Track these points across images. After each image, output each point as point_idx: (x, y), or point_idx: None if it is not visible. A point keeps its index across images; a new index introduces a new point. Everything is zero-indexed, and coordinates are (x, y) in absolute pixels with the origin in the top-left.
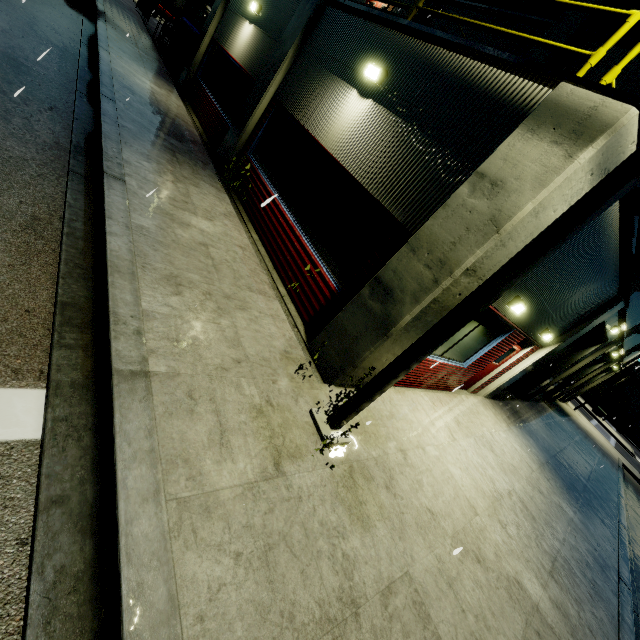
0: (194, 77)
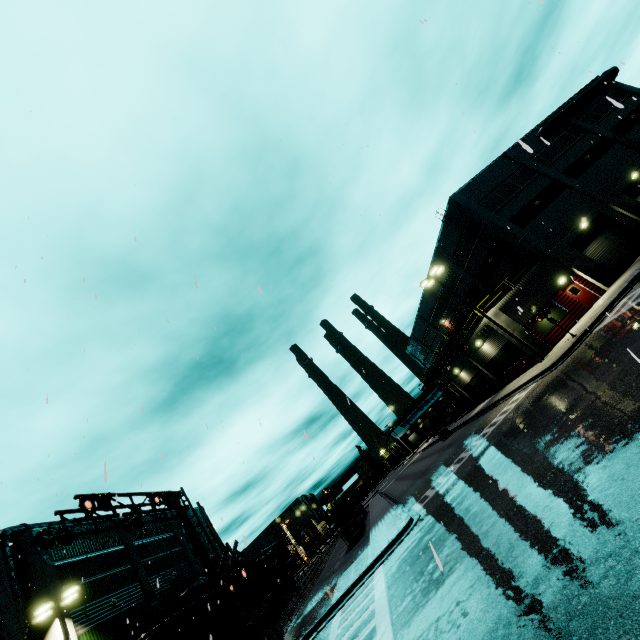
0: (474, 399)
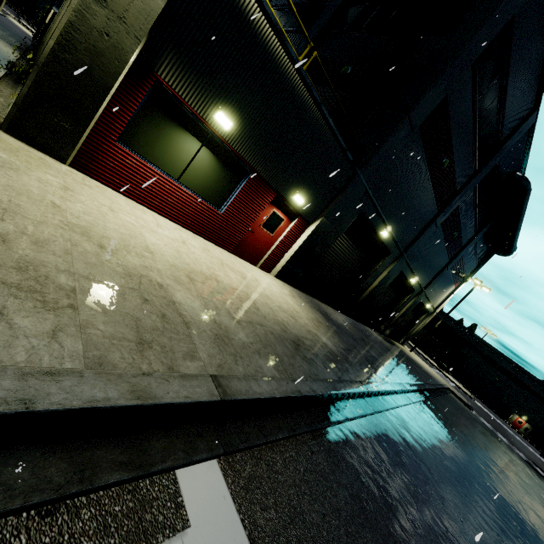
0: None
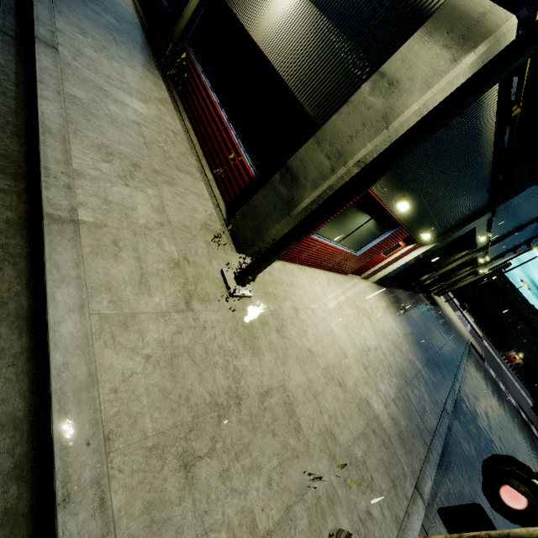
0: None
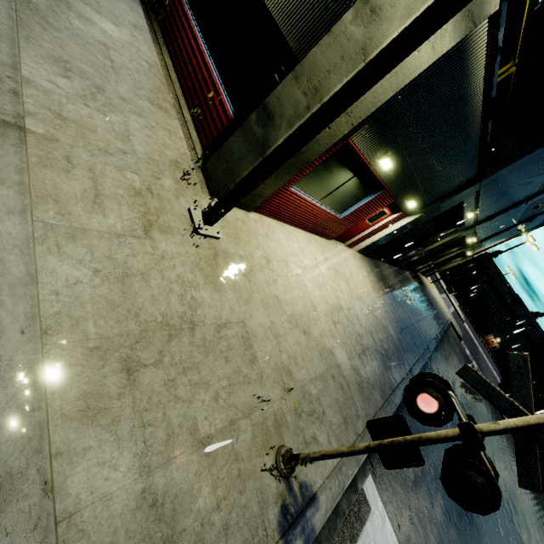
0: None
